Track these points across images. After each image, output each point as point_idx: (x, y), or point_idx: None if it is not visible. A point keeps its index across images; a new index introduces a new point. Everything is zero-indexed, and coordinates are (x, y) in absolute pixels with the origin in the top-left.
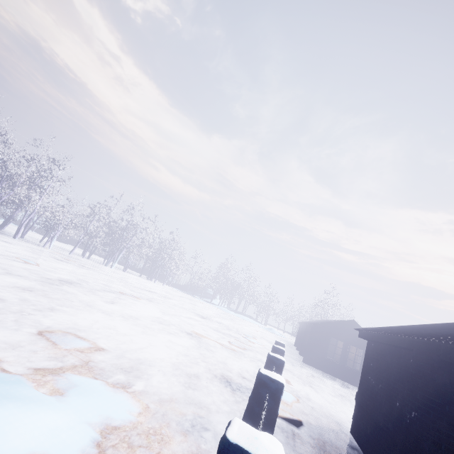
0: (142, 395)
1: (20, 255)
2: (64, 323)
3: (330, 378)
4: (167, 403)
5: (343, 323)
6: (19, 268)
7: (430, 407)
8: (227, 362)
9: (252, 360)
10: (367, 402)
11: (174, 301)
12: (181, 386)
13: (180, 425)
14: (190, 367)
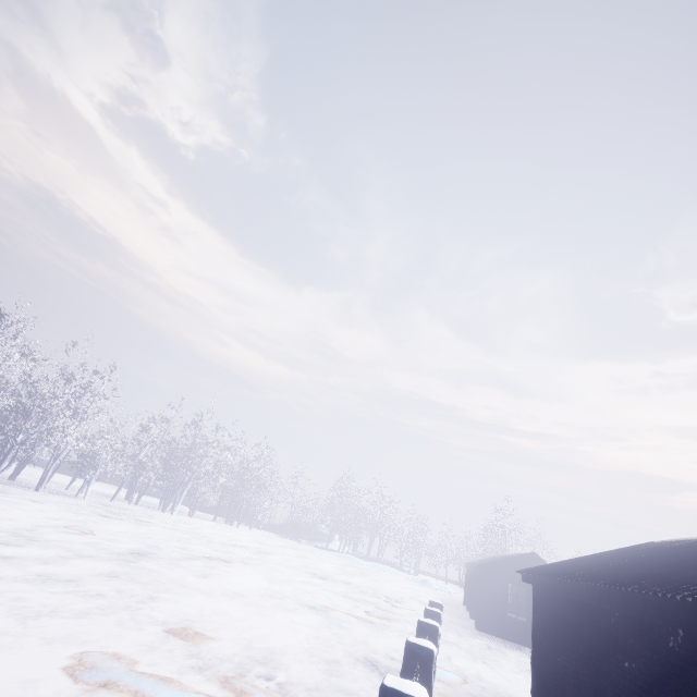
0: (288, 686)
1: (64, 520)
2: (174, 615)
3: (516, 648)
4: (315, 692)
5: (521, 559)
6: (80, 544)
7: (567, 649)
8: (368, 641)
9: (400, 634)
10: (539, 665)
11: (275, 556)
12: (323, 675)
13: None
14: (326, 651)
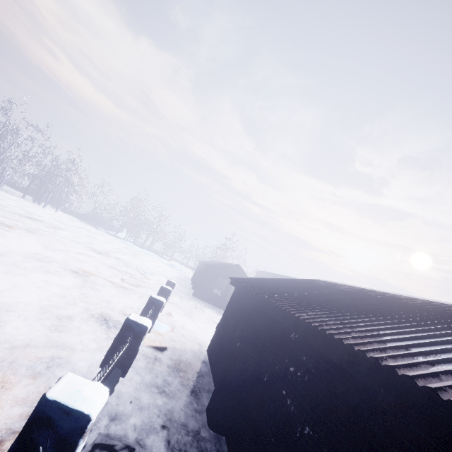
0: None
1: None
2: None
3: (211, 308)
4: (21, 349)
5: (231, 267)
6: None
7: (248, 341)
8: (112, 301)
9: (141, 296)
10: (222, 331)
11: (66, 232)
12: (45, 330)
13: (32, 369)
14: (64, 308)
